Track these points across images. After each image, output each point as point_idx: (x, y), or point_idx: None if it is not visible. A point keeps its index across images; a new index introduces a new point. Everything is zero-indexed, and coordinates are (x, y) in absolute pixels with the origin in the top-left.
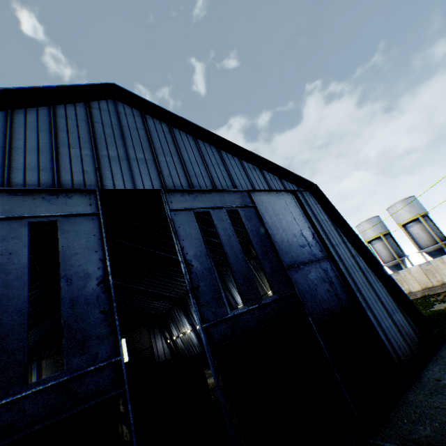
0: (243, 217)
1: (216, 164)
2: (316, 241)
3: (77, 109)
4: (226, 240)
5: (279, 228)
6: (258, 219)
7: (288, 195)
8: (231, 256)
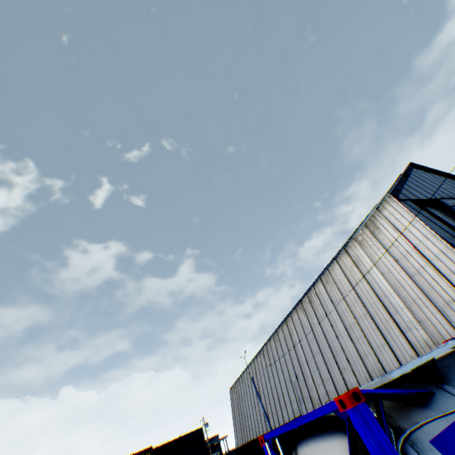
0: None
1: None
2: None
3: (414, 174)
4: None
5: None
6: None
7: None
8: None
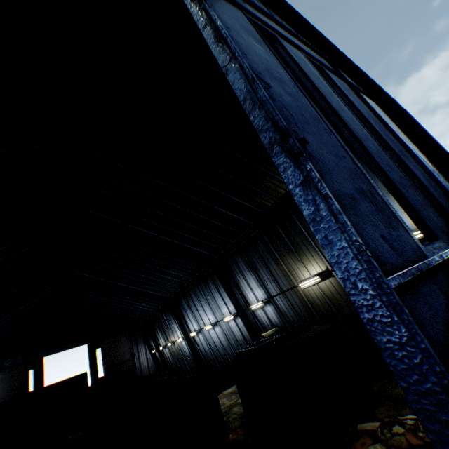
0: (336, 82)
1: None
2: (437, 172)
3: None
4: (325, 92)
5: None
6: (359, 99)
7: (373, 103)
8: (347, 120)
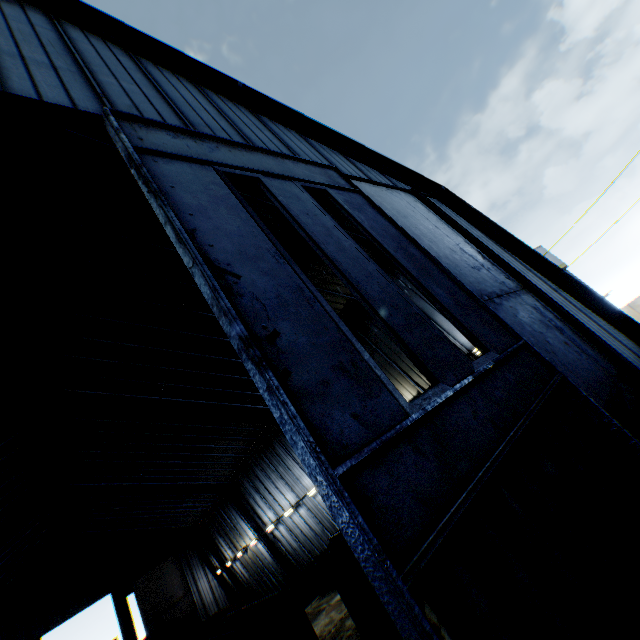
0: (343, 203)
1: (253, 126)
2: (491, 263)
3: None
4: (321, 234)
5: (421, 237)
6: (376, 212)
7: (407, 195)
8: (346, 265)
